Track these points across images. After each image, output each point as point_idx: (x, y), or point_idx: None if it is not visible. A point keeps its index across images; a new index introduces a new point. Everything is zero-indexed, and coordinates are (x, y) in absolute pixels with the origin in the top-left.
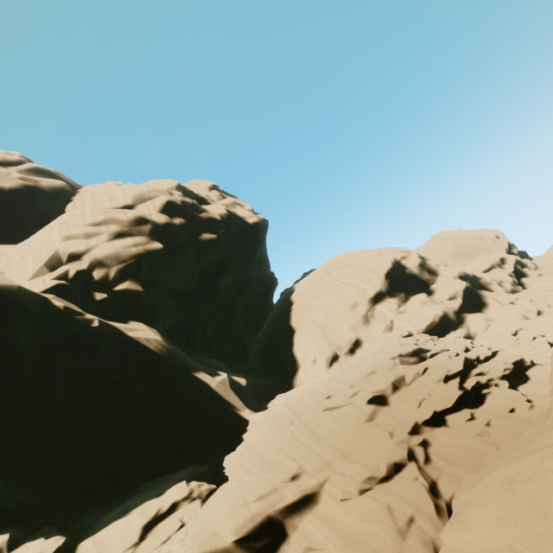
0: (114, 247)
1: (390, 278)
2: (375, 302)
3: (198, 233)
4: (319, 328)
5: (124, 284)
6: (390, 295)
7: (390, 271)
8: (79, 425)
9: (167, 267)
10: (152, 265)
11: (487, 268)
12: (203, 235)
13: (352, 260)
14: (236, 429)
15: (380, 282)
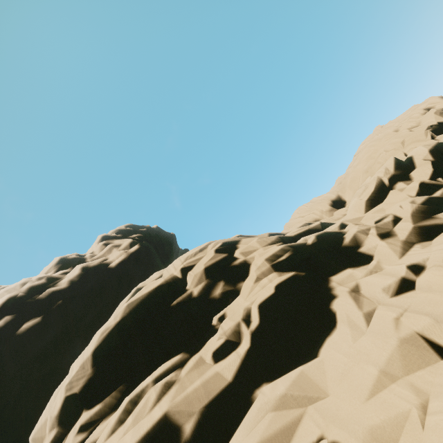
0: None
1: (112, 351)
2: (72, 424)
3: (21, 325)
4: None
5: None
6: (91, 402)
7: (118, 333)
8: None
9: None
10: None
11: (378, 194)
12: (22, 326)
13: None
14: None
15: (78, 377)
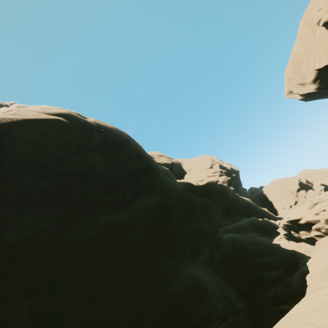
0: (222, 178)
1: (300, 185)
2: (298, 191)
3: (231, 174)
4: (282, 199)
5: (231, 187)
6: (301, 189)
7: (299, 183)
8: (246, 214)
9: (231, 184)
10: (229, 183)
11: None
12: (233, 175)
13: (284, 180)
14: (276, 218)
15: (298, 186)
